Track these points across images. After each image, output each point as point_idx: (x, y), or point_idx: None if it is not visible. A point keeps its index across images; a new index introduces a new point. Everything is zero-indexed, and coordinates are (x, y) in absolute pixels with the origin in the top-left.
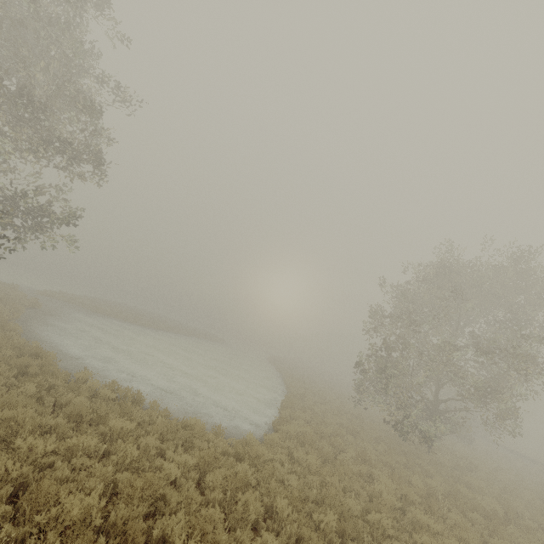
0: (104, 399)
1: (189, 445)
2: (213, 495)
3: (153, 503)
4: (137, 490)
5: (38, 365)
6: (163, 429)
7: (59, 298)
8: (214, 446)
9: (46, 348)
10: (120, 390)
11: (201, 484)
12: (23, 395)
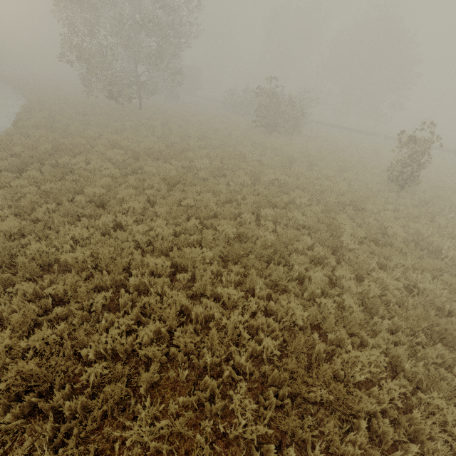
0: None
1: None
2: None
3: None
4: None
5: None
6: None
7: None
8: None
9: None
10: None
11: None
12: None
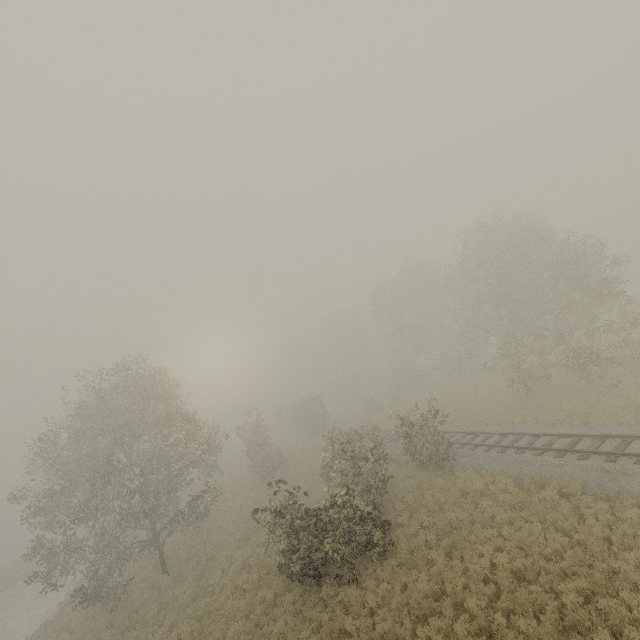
0: None
1: None
2: None
3: None
4: None
5: None
6: None
7: None
8: None
9: None
10: None
11: None
12: None
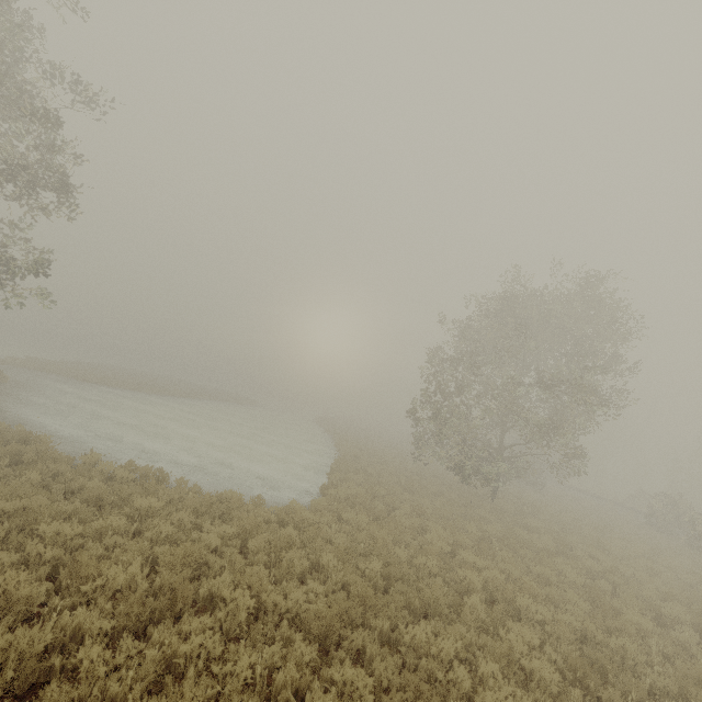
0: (121, 482)
1: (227, 518)
2: (257, 557)
3: (196, 571)
4: (178, 559)
5: (33, 452)
6: (196, 504)
7: (28, 367)
8: (255, 516)
9: (33, 432)
10: (139, 470)
11: (243, 550)
12: (29, 484)
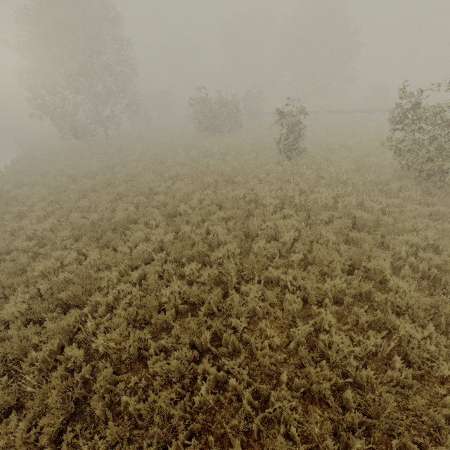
0: None
1: None
2: None
3: None
4: None
5: None
6: None
7: None
8: None
9: None
10: None
11: None
12: None
